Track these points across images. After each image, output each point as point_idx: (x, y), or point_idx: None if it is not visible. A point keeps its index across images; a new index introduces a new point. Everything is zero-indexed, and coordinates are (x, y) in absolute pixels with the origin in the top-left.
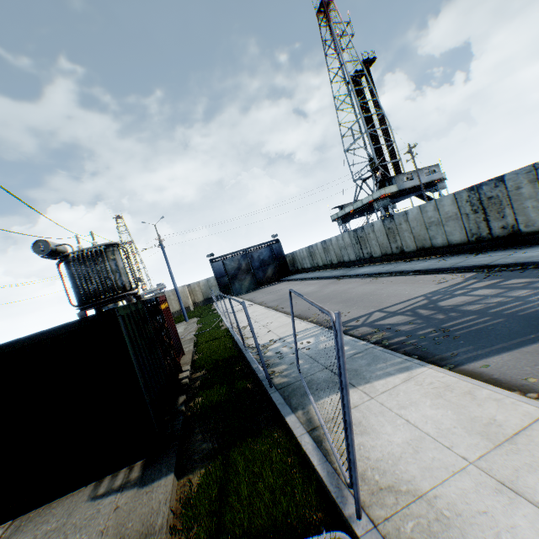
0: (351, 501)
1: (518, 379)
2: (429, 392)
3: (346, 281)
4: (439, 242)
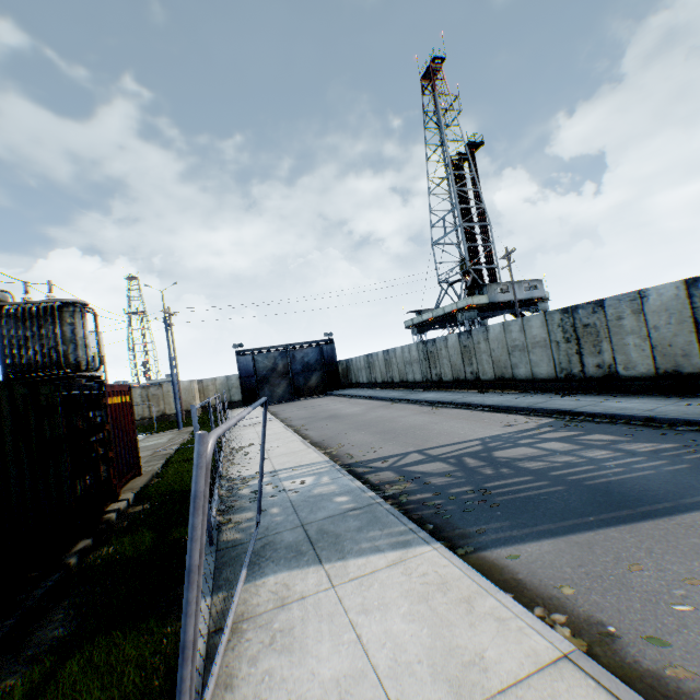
0: None
1: (550, 585)
2: (416, 588)
3: (400, 407)
4: (522, 373)
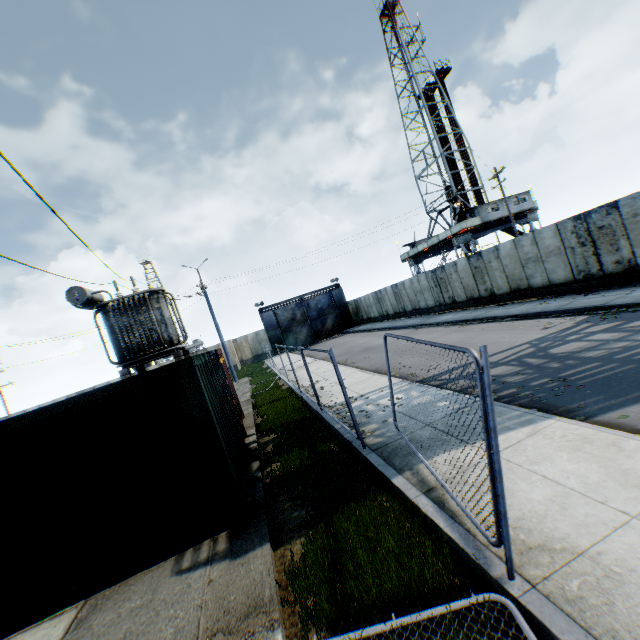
0: (497, 562)
1: None
2: (563, 445)
3: (426, 331)
4: (537, 281)
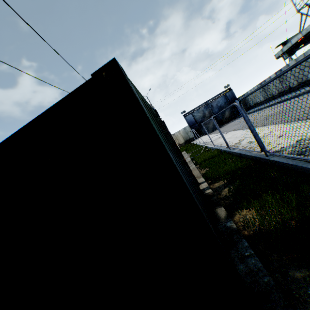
0: None
1: None
2: None
3: None
4: None
